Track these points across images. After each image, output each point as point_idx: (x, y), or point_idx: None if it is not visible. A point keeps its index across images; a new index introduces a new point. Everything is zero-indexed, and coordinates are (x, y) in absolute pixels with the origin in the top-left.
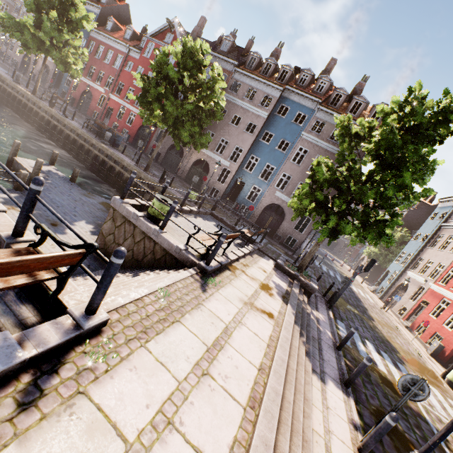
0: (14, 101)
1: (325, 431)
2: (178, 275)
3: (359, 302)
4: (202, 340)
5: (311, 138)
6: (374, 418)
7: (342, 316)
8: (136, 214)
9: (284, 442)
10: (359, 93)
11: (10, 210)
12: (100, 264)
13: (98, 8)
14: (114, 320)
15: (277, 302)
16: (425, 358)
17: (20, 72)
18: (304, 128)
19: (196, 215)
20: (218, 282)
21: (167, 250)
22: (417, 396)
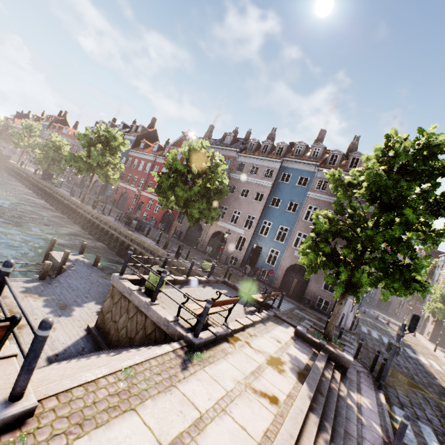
0: (68, 209)
1: None
2: (155, 351)
3: (432, 379)
4: (157, 436)
5: (318, 196)
6: None
7: (402, 401)
8: (130, 288)
9: None
10: (354, 151)
11: (27, 297)
12: (96, 345)
13: (135, 136)
14: (47, 409)
15: (289, 381)
16: None
17: (79, 188)
18: (308, 188)
19: (205, 284)
20: (207, 357)
21: (156, 323)
22: None
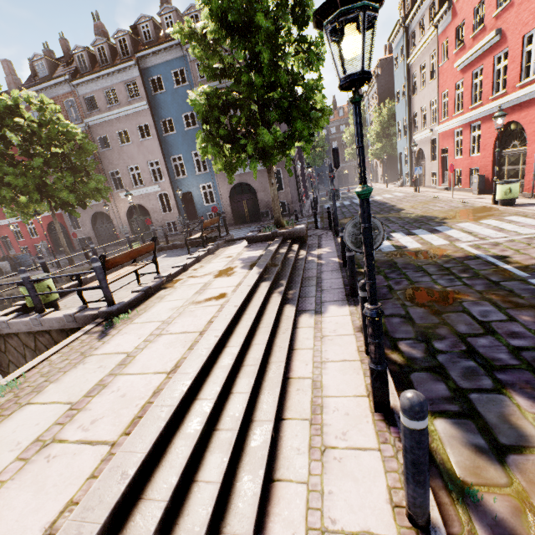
0: None
1: (314, 367)
2: (55, 348)
3: (384, 205)
4: (65, 401)
5: None
6: (400, 303)
7: None
8: (1, 321)
9: (190, 439)
10: None
11: None
12: None
13: None
14: None
15: (239, 276)
16: (472, 201)
17: None
18: (192, 84)
19: None
20: (137, 312)
21: (62, 328)
22: (375, 239)
